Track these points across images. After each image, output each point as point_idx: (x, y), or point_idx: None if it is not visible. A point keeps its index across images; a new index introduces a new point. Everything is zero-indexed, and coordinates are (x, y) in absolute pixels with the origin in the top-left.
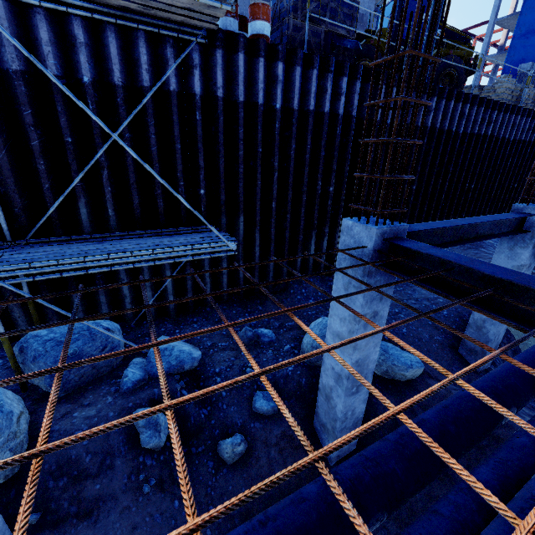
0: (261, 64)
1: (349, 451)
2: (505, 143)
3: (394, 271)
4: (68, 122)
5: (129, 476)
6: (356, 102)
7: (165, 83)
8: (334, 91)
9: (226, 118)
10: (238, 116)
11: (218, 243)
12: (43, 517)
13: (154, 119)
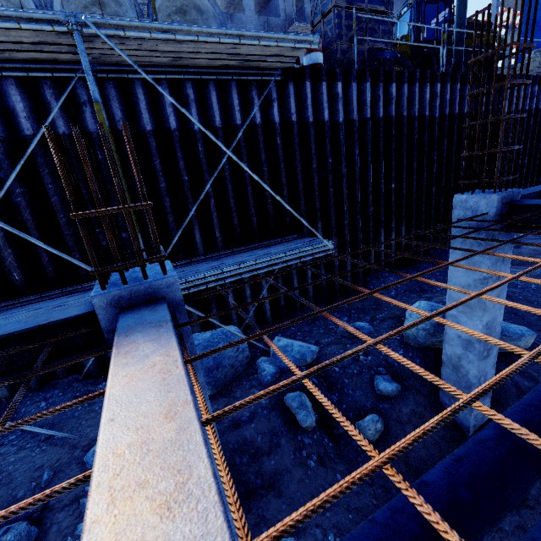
0: (324, 87)
1: (483, 422)
2: None
3: (520, 229)
4: (184, 164)
5: (294, 453)
6: (406, 103)
7: (251, 118)
8: (385, 97)
9: (299, 138)
10: (309, 135)
11: (319, 244)
12: (237, 489)
13: (245, 150)
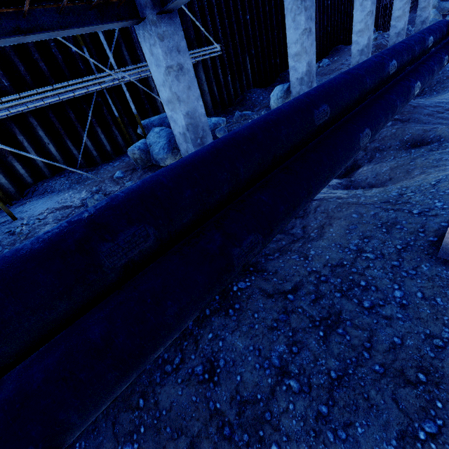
0: None
1: None
2: None
3: None
4: None
5: None
6: None
7: None
8: None
9: None
10: None
11: (211, 46)
12: None
13: None
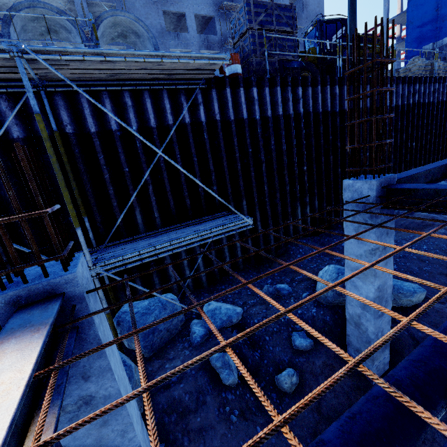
0: (242, 92)
1: (384, 371)
2: (431, 106)
3: (396, 208)
4: (125, 158)
5: (219, 409)
6: (311, 102)
7: (181, 119)
8: (294, 98)
9: (223, 133)
10: (232, 130)
11: (240, 221)
12: None
13: (177, 145)
